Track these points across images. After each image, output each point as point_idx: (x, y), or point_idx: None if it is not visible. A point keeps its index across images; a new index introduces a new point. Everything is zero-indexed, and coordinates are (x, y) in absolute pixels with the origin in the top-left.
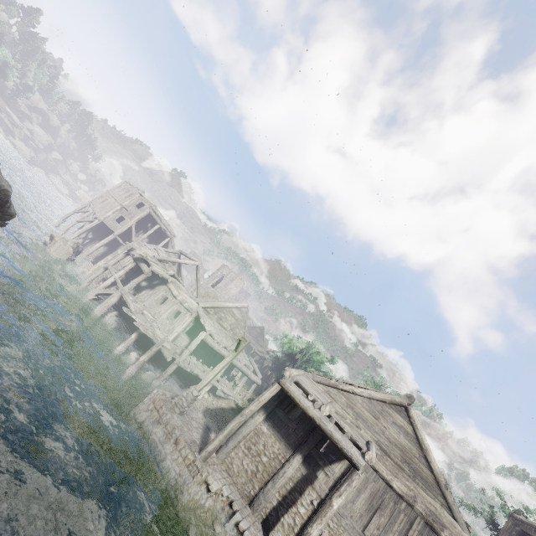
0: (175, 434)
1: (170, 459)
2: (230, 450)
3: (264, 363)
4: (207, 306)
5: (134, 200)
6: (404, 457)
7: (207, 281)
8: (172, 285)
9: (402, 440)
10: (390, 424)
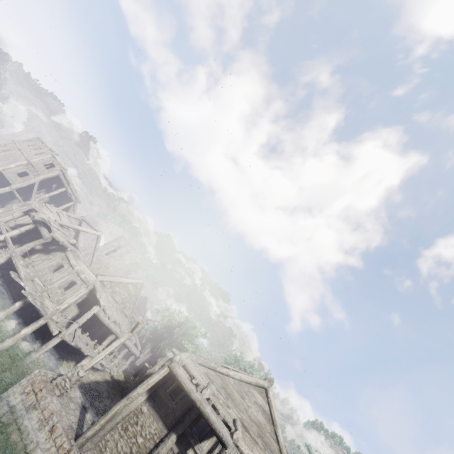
0: (52, 420)
1: (41, 449)
2: (106, 433)
3: (141, 331)
4: (105, 280)
5: (44, 159)
6: (260, 432)
7: (102, 249)
8: (70, 253)
9: (260, 417)
10: (253, 403)
